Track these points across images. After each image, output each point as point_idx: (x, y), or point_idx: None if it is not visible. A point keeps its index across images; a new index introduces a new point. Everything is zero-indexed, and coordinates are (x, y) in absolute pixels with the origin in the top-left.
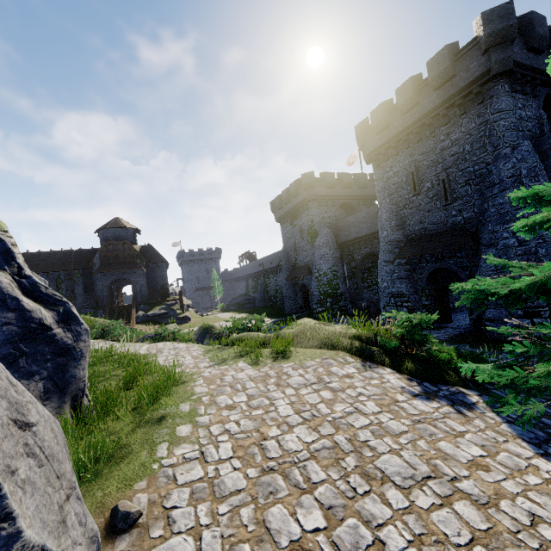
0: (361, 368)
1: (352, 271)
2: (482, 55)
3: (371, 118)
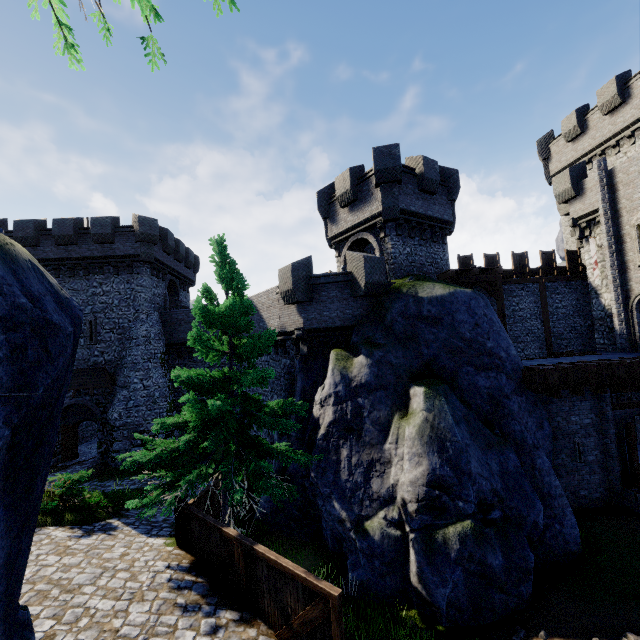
0: None
1: None
2: (136, 242)
3: (15, 226)
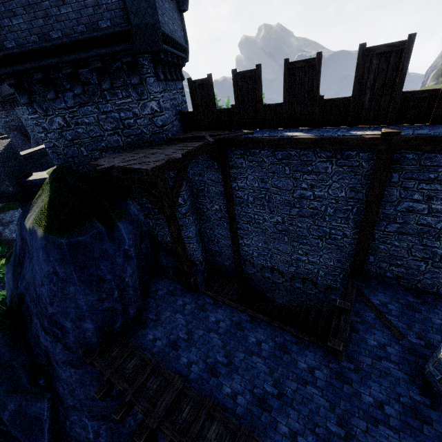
0: None
1: None
2: None
3: None
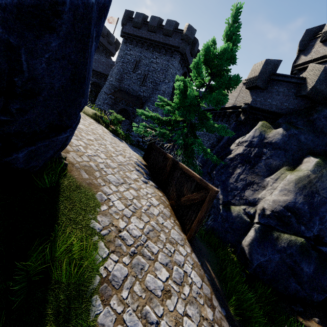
0: (96, 122)
1: None
2: (181, 39)
3: (135, 15)
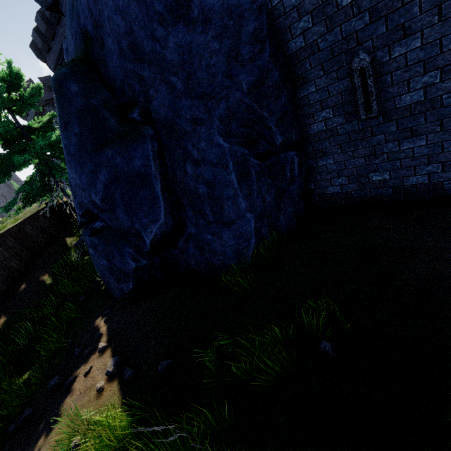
0: None
1: None
2: None
3: (35, 41)
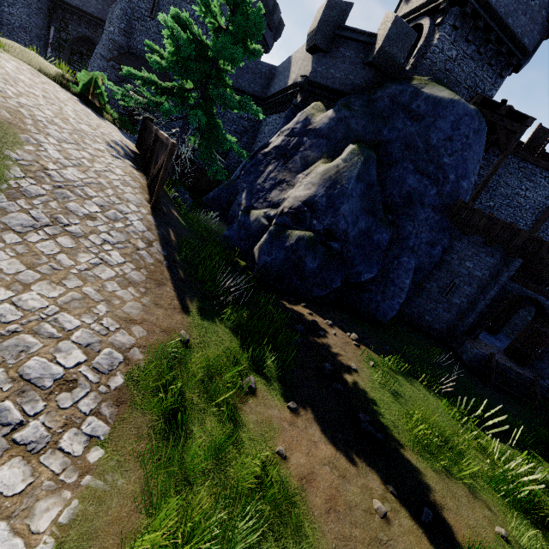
0: (61, 87)
1: (60, 43)
2: None
3: None
